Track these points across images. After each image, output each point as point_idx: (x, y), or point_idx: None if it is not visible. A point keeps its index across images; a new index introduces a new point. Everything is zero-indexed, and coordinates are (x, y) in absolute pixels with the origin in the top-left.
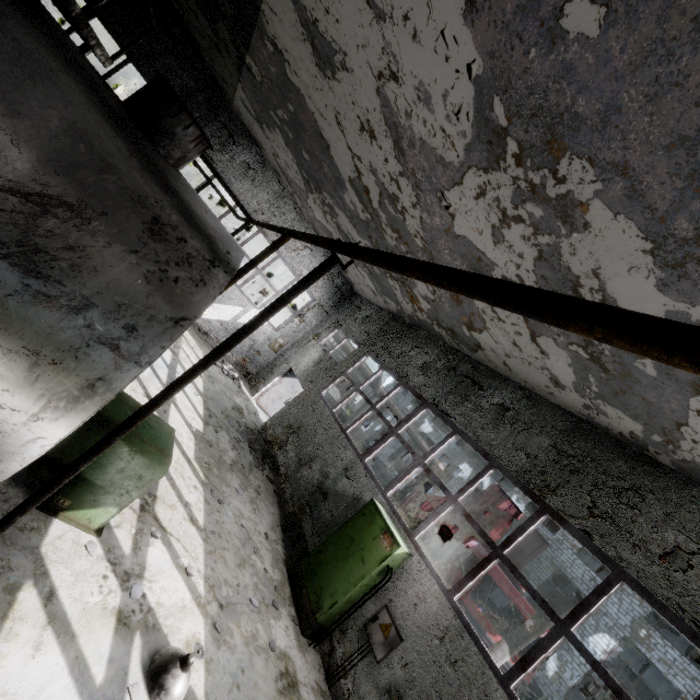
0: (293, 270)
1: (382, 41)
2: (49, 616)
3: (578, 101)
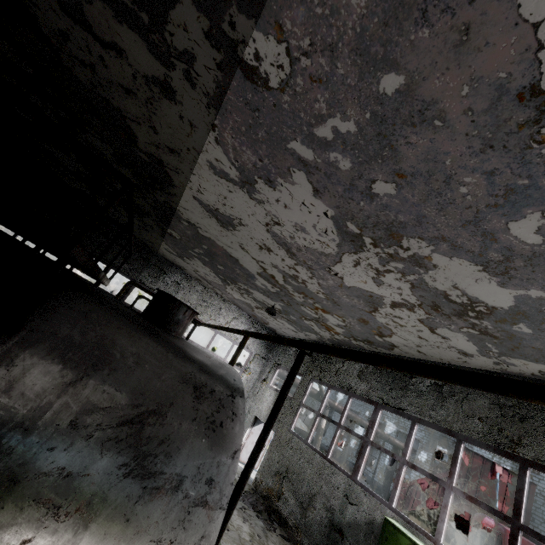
0: (230, 338)
1: (264, 211)
2: None
3: (398, 216)
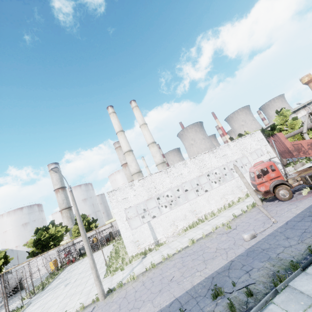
0: None
1: None
2: None
3: None
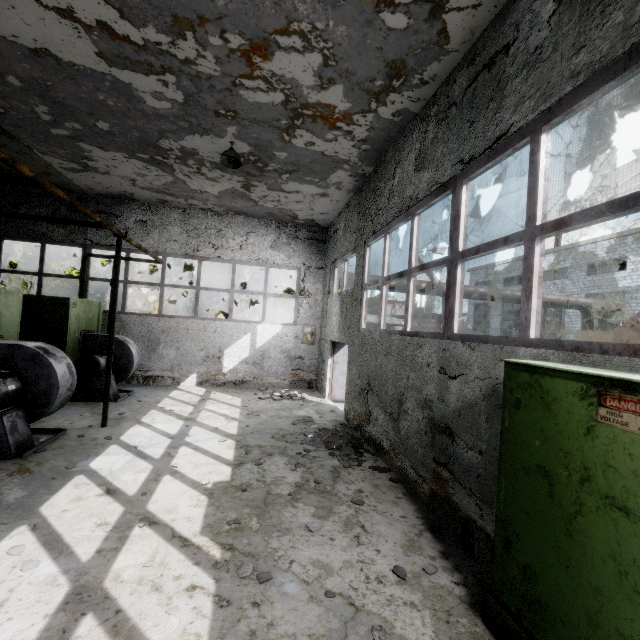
0: (257, 263)
1: None
2: None
3: None
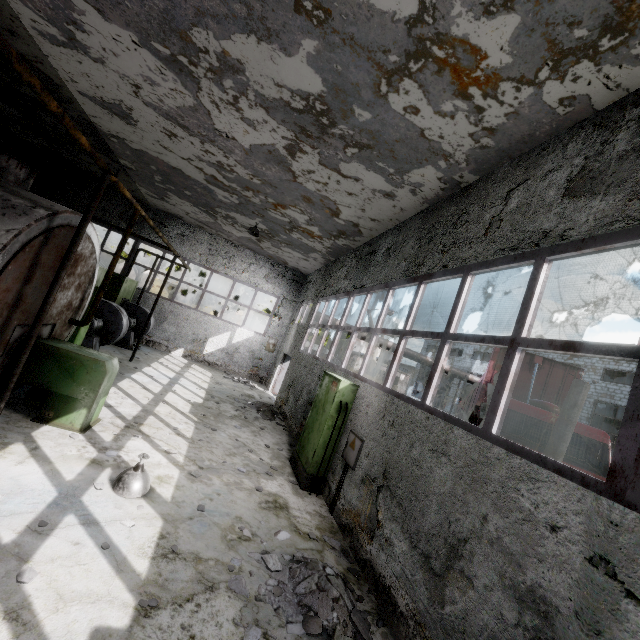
0: (251, 285)
1: (116, 74)
2: (33, 455)
3: (156, 3)
